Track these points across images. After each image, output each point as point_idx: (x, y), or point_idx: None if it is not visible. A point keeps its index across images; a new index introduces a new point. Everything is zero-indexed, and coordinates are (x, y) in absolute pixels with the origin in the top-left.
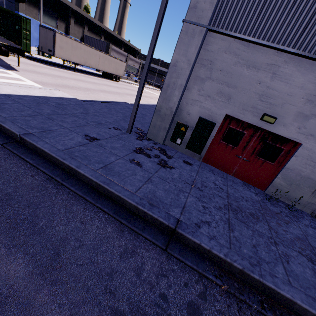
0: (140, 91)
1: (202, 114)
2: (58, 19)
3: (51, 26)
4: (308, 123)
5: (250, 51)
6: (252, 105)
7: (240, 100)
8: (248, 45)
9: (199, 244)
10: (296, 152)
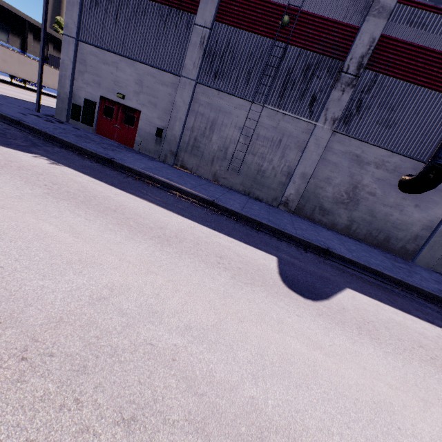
0: (39, 79)
1: (87, 97)
2: (10, 33)
3: (1, 40)
4: (140, 97)
5: (103, 54)
6: (112, 88)
7: (105, 85)
8: (101, 51)
9: (29, 125)
10: (141, 117)
